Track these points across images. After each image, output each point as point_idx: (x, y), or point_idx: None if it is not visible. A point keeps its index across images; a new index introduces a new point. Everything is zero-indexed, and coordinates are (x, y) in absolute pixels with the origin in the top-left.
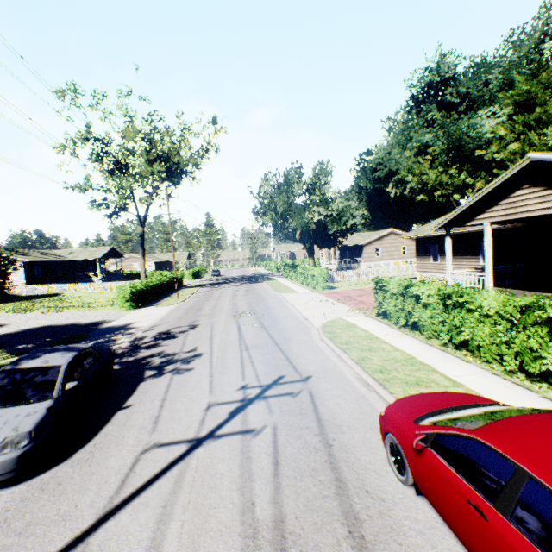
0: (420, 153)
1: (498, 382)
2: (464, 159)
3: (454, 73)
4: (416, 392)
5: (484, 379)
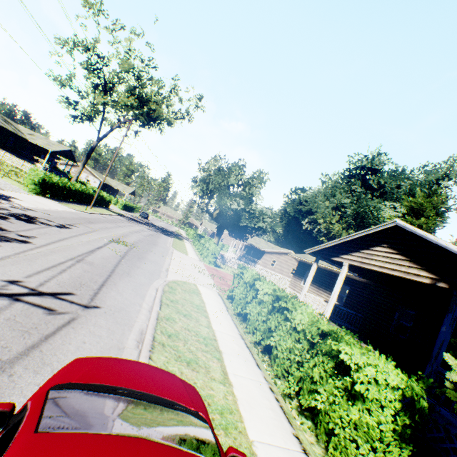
0: (336, 209)
1: (267, 399)
2: (363, 228)
3: (381, 168)
4: (176, 370)
5: (256, 390)
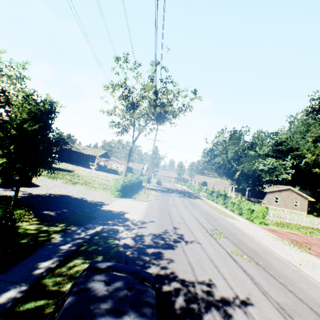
0: (315, 141)
1: None
2: None
3: None
4: None
5: None
